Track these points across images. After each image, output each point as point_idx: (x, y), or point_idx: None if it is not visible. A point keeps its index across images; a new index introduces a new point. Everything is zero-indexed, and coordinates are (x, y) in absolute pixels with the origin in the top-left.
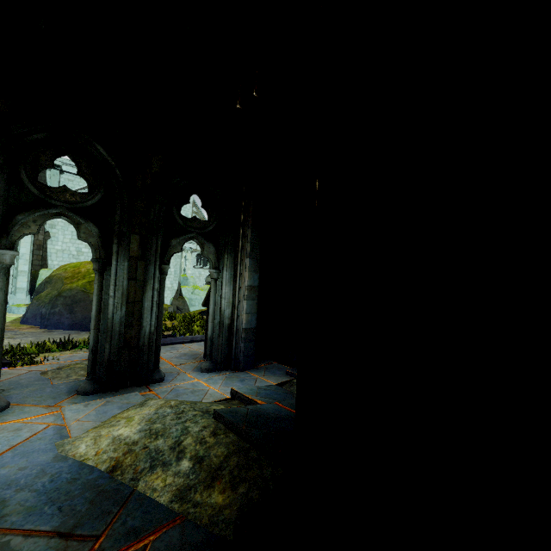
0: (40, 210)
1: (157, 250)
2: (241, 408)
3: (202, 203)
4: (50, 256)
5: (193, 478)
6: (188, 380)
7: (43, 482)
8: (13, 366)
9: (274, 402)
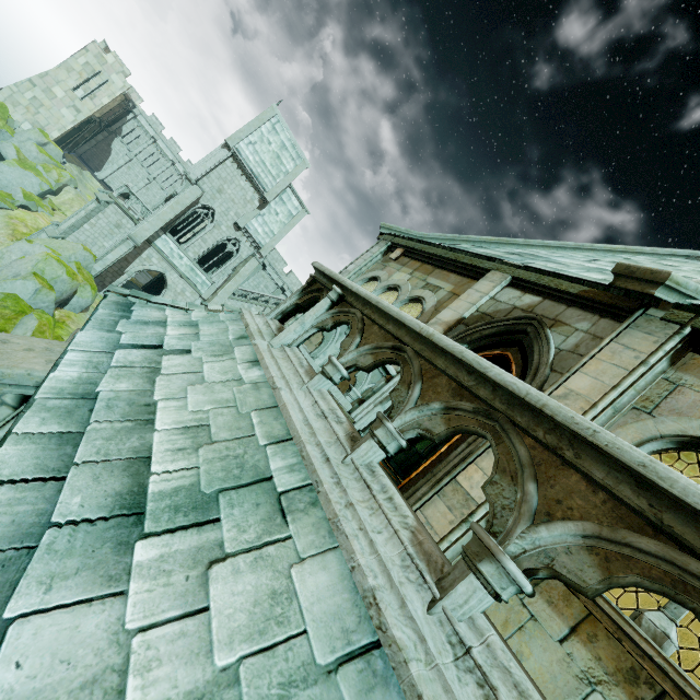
0: None
1: None
2: None
3: None
4: None
5: None
6: None
7: None
8: None
9: None
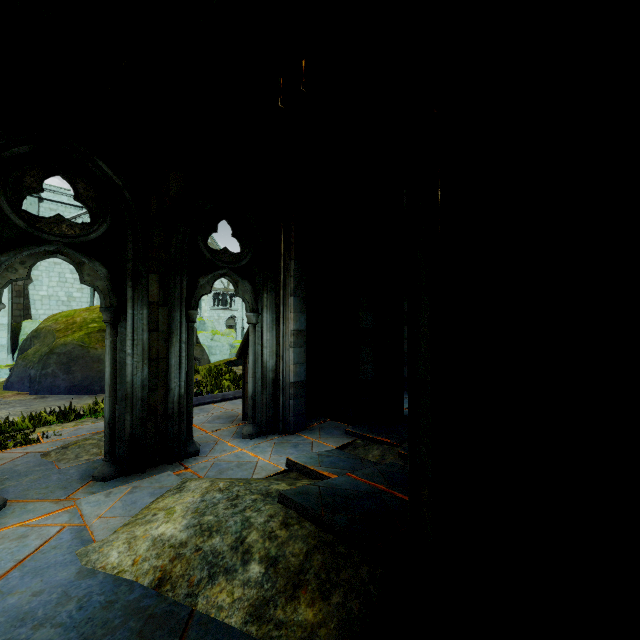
0: (29, 248)
1: (183, 293)
2: (310, 486)
3: (233, 231)
4: (33, 304)
5: (268, 587)
6: (229, 450)
7: (69, 611)
8: (3, 447)
9: (343, 472)
